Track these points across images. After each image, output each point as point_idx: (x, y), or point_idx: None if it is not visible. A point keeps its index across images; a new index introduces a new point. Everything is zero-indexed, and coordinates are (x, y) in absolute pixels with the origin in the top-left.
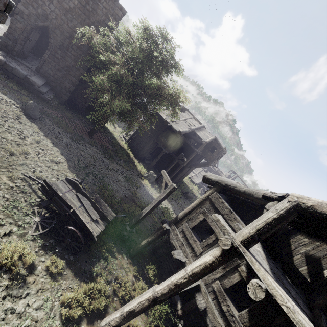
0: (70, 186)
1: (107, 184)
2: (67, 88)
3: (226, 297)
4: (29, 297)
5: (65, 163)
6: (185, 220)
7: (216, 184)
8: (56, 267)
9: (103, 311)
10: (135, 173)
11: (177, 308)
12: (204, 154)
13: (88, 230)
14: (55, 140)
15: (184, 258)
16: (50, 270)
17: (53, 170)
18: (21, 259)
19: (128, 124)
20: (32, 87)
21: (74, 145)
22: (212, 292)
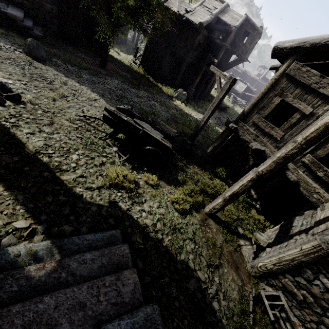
0: (124, 114)
1: (147, 112)
2: (50, 12)
3: (322, 165)
4: (148, 201)
5: (101, 99)
6: (254, 112)
7: (294, 51)
8: (152, 181)
9: (201, 204)
10: (164, 96)
11: (251, 194)
12: (234, 48)
13: (164, 145)
14: (77, 79)
15: (262, 148)
16: (150, 183)
17: (96, 107)
18: (124, 179)
19: (143, 31)
20: (15, 24)
21: (96, 80)
22: (302, 166)
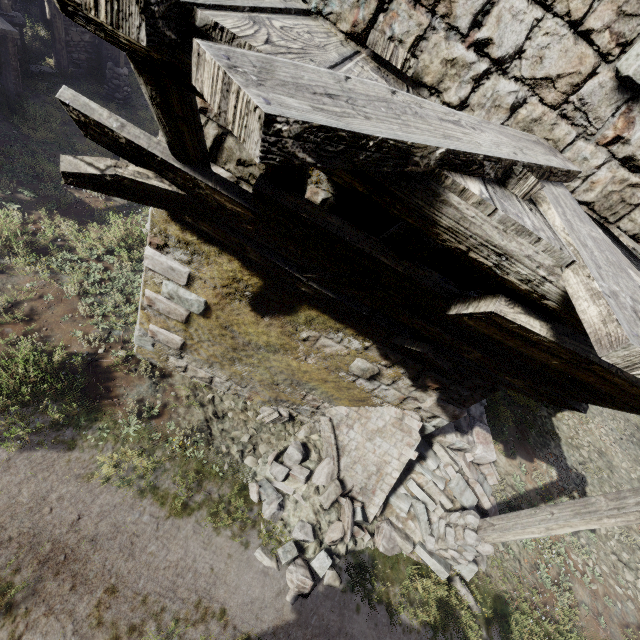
0: None
1: None
2: None
3: None
4: None
5: None
6: None
7: None
8: None
9: None
10: None
11: None
12: None
13: None
14: None
15: None
16: None
17: None
18: None
19: None
20: None
21: None
22: None
